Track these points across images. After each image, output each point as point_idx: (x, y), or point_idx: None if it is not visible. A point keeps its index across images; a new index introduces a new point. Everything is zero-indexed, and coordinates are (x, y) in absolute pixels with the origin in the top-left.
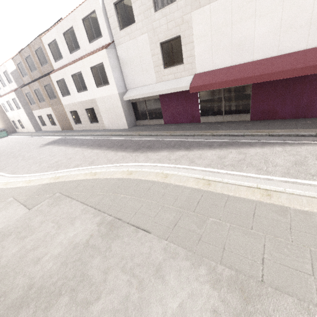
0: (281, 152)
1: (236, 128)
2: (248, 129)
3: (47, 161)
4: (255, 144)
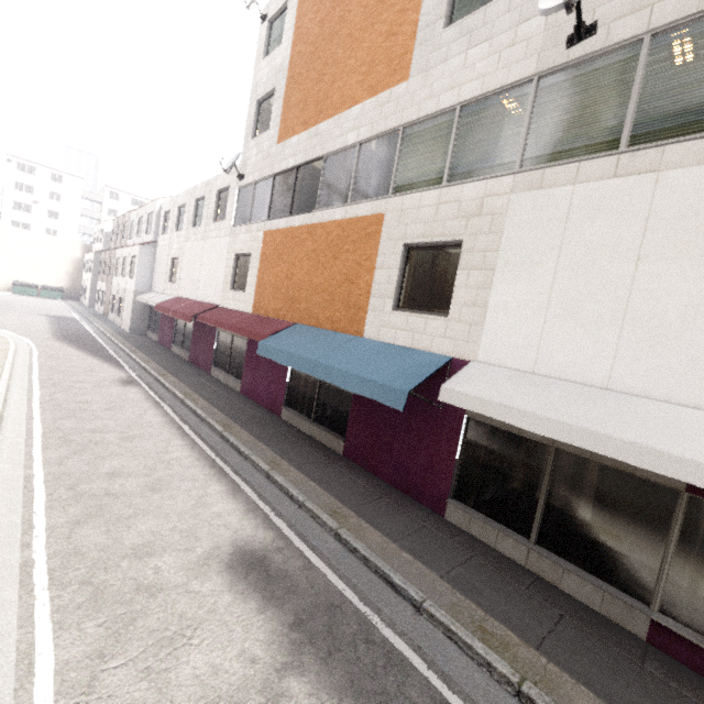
0: (95, 365)
1: (157, 358)
2: (156, 360)
3: (2, 320)
4: (112, 362)
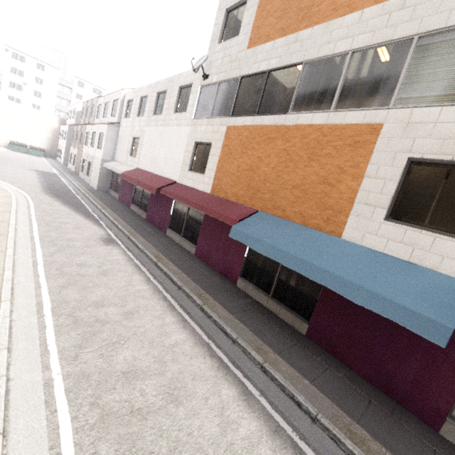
0: (79, 222)
1: (122, 215)
2: (122, 217)
3: (3, 173)
4: (91, 218)
